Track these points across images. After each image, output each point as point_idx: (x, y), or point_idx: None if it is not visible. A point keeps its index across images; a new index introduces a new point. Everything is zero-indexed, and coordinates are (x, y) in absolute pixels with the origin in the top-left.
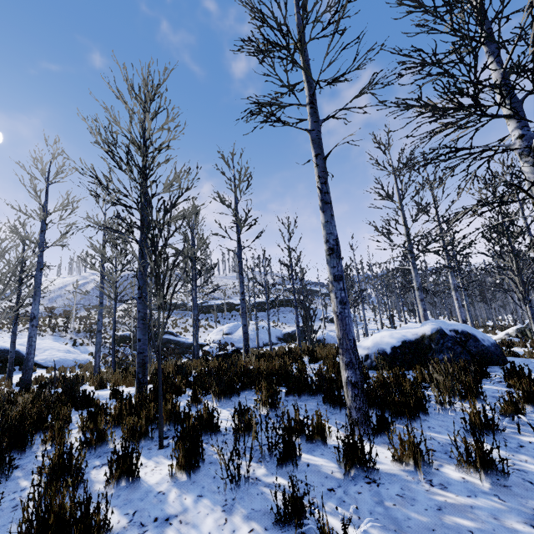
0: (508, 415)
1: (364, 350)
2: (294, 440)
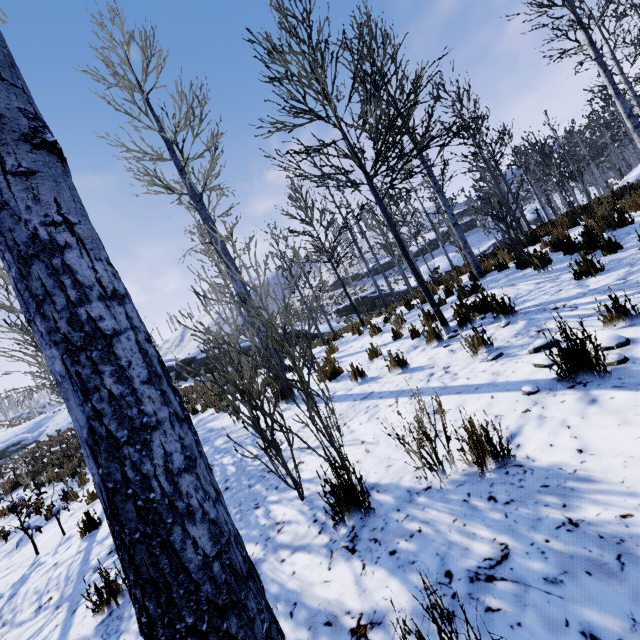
0: None
1: (632, 179)
2: None
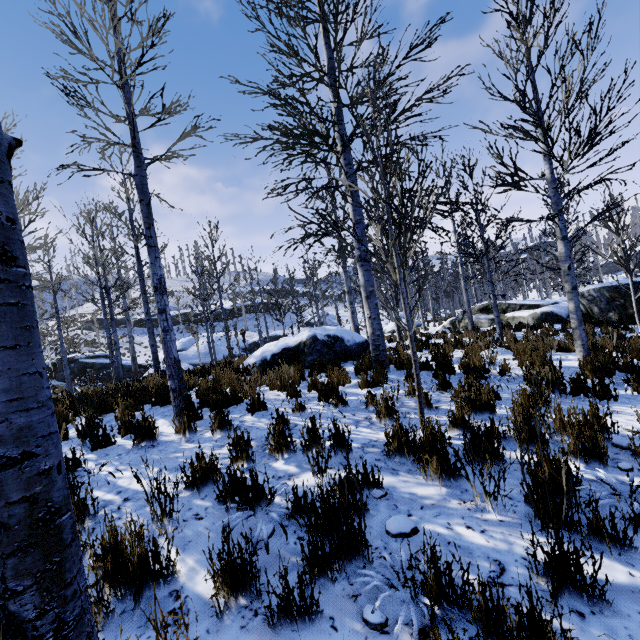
0: (291, 397)
1: (254, 359)
2: (109, 432)
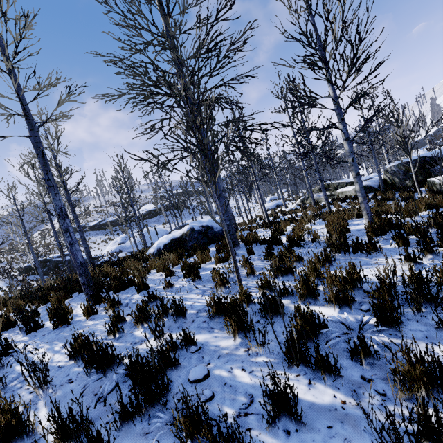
0: (169, 276)
1: (153, 249)
2: (38, 320)
